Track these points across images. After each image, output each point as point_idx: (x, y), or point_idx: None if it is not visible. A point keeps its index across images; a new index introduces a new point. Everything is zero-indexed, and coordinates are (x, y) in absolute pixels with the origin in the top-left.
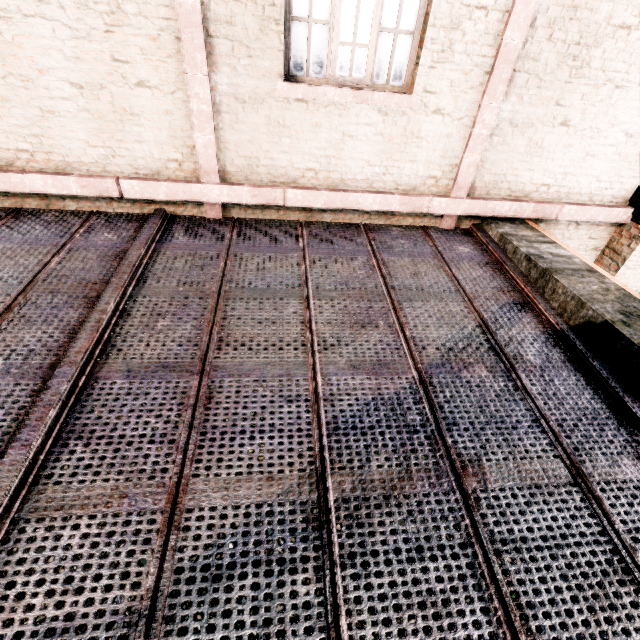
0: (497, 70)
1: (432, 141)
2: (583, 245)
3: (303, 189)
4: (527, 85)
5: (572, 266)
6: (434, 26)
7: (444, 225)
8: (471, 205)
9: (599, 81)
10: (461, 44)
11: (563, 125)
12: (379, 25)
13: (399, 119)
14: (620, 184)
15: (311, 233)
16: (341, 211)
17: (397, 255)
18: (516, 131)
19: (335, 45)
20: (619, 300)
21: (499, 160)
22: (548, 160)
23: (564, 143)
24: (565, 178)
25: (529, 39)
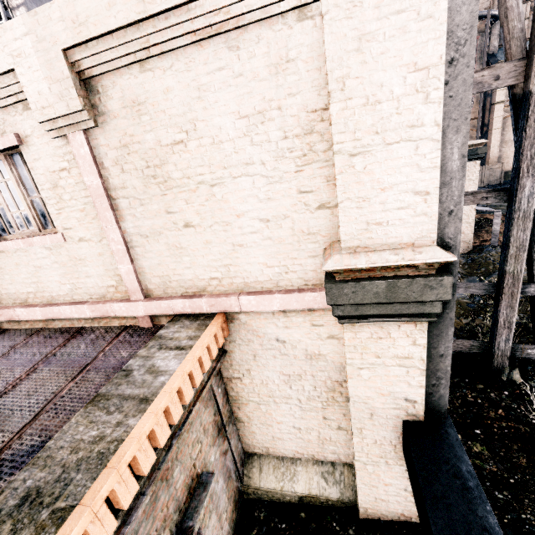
0: (97, 203)
1: (92, 260)
2: (312, 333)
3: (26, 307)
4: (132, 206)
5: (135, 390)
6: (43, 189)
7: (143, 324)
8: (147, 306)
9: (191, 186)
10: (67, 194)
11: (188, 226)
12: (27, 196)
13: (61, 250)
14: (300, 266)
15: (29, 341)
16: (64, 318)
17: (53, 364)
18: (151, 240)
19: (9, 215)
20: (74, 464)
21: (154, 264)
22: (199, 257)
23: (202, 240)
24: (230, 269)
25: (109, 176)
